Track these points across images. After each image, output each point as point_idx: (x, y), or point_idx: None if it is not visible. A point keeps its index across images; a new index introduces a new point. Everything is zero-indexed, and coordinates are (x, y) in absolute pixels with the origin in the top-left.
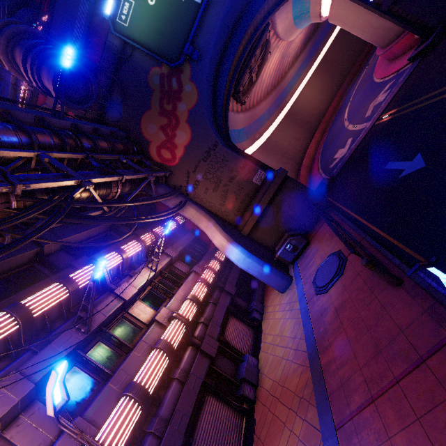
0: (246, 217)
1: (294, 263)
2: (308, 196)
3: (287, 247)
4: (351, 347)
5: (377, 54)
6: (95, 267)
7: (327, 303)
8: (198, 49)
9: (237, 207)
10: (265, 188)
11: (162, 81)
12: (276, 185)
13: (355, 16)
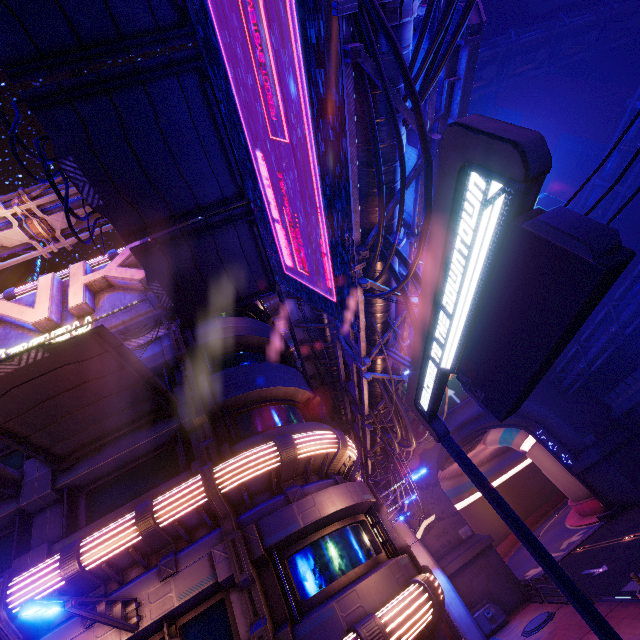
0: (443, 563)
1: (489, 638)
2: (509, 575)
3: (486, 611)
4: (565, 635)
5: (569, 503)
6: (409, 496)
7: (540, 634)
8: (446, 420)
9: (436, 548)
10: (470, 544)
11: (412, 422)
12: (481, 546)
13: (551, 463)
